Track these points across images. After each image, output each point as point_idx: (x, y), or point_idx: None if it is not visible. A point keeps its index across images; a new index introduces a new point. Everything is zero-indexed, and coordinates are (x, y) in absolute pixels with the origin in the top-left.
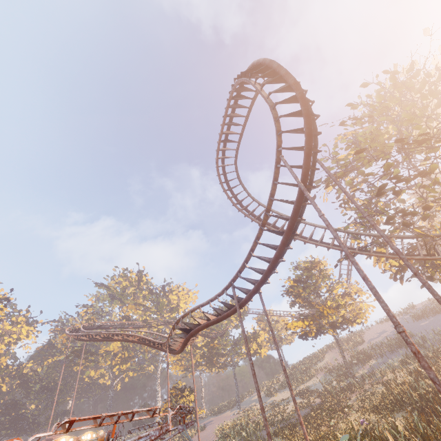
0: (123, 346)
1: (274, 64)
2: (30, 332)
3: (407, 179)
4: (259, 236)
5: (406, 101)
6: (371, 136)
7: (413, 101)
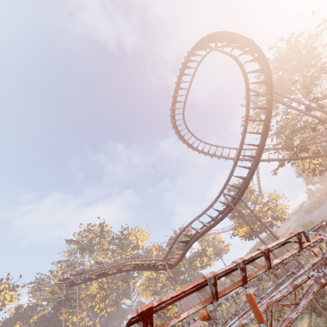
0: (101, 287)
1: (227, 32)
2: (14, 296)
3: (323, 98)
4: (240, 151)
5: (297, 56)
6: (283, 80)
7: (301, 56)
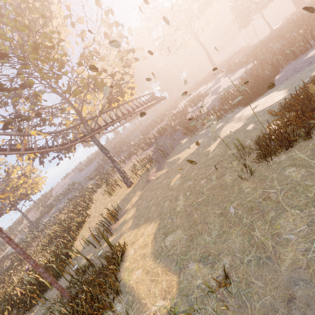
0: None
1: None
2: None
3: (10, 89)
4: None
5: (16, 6)
6: None
7: (22, 9)
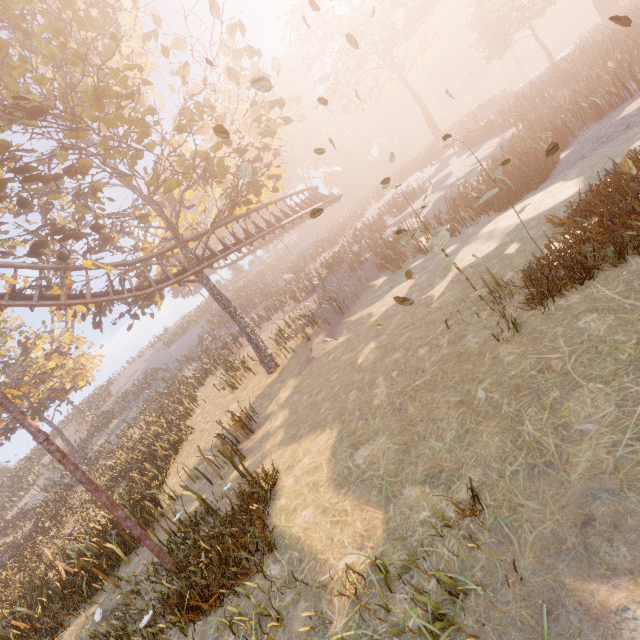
0: None
1: None
2: None
3: (46, 178)
4: None
5: (53, 16)
6: None
7: (66, 22)
